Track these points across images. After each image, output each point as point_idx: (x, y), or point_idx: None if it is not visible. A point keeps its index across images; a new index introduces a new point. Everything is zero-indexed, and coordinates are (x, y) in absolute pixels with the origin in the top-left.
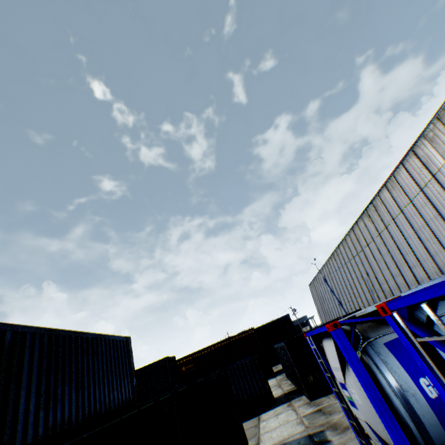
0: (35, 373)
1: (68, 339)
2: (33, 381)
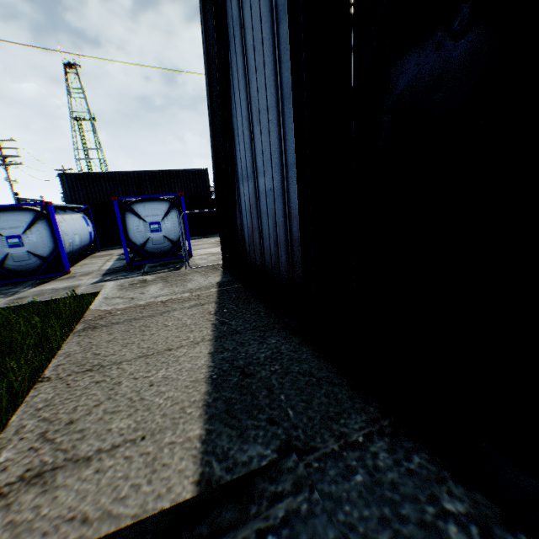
0: (149, 185)
1: (161, 173)
2: (149, 187)
